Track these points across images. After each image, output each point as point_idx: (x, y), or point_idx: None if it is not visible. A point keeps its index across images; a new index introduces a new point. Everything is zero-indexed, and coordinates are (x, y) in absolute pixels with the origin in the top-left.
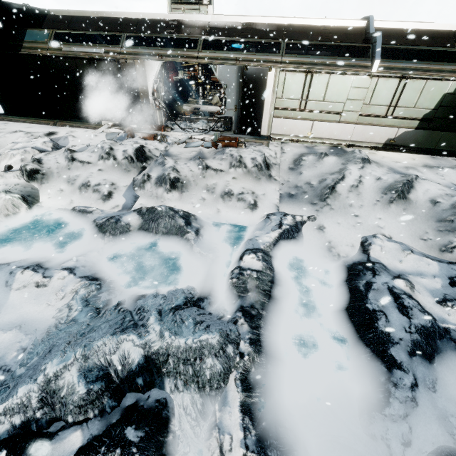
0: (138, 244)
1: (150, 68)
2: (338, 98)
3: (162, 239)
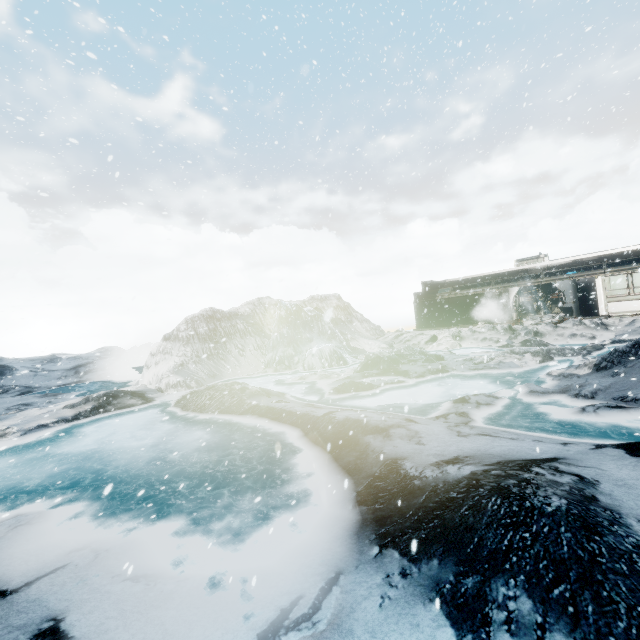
0: None
1: (512, 291)
2: None
3: (534, 348)
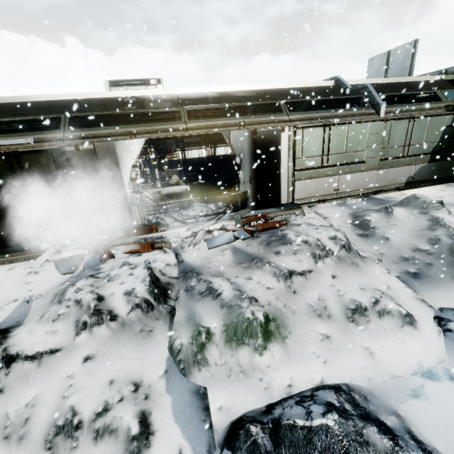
0: None
1: (126, 149)
2: (359, 147)
3: None
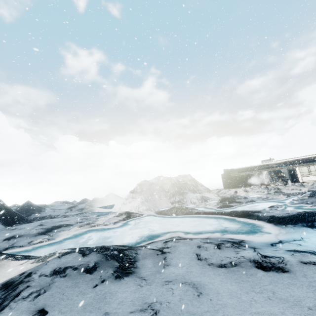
0: None
1: (264, 173)
2: None
3: None
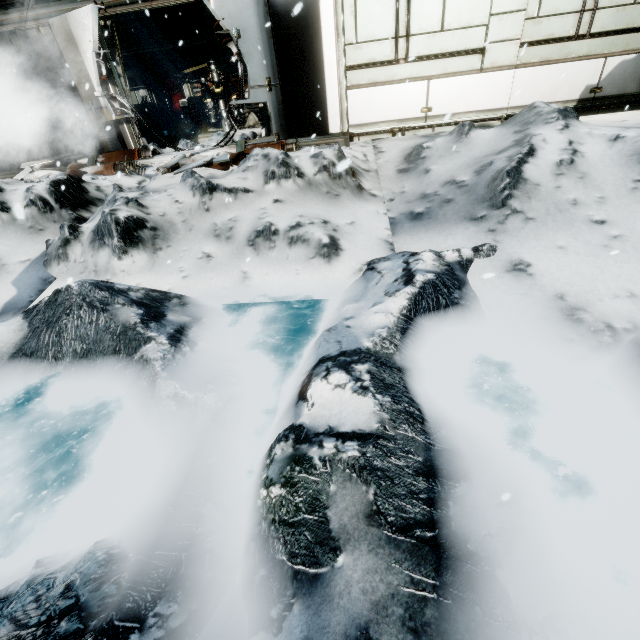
0: (4, 399)
1: (80, 26)
2: (472, 17)
3: (73, 372)
